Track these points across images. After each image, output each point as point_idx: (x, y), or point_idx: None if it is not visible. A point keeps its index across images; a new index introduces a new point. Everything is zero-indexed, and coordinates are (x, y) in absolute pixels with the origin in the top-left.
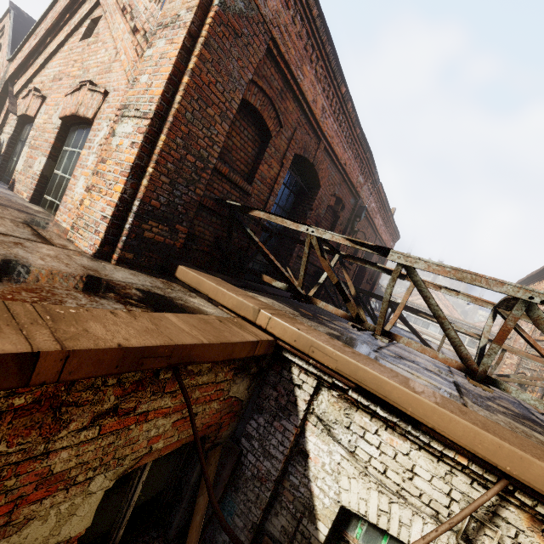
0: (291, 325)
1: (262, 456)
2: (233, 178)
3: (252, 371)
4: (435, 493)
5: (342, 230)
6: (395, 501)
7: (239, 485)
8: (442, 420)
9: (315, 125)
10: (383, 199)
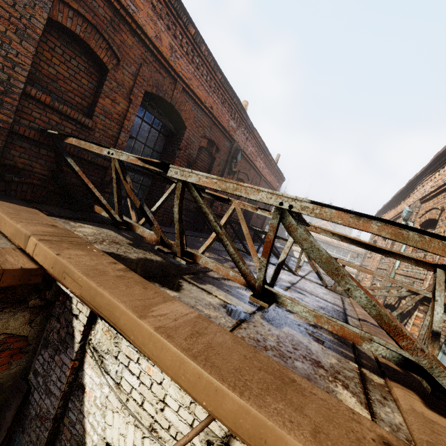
0: (53, 250)
1: (44, 393)
2: (60, 108)
3: (30, 303)
4: (181, 424)
5: (221, 171)
6: (147, 435)
7: (25, 426)
8: (156, 348)
9: (166, 64)
10: (261, 144)
